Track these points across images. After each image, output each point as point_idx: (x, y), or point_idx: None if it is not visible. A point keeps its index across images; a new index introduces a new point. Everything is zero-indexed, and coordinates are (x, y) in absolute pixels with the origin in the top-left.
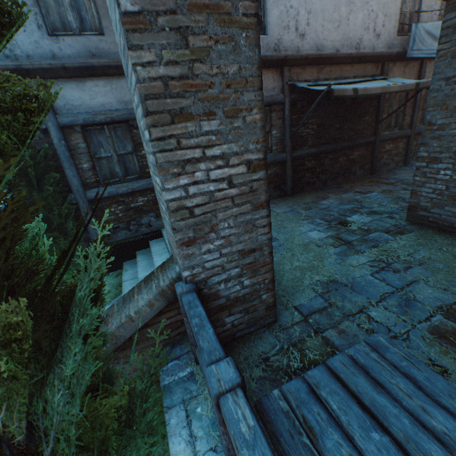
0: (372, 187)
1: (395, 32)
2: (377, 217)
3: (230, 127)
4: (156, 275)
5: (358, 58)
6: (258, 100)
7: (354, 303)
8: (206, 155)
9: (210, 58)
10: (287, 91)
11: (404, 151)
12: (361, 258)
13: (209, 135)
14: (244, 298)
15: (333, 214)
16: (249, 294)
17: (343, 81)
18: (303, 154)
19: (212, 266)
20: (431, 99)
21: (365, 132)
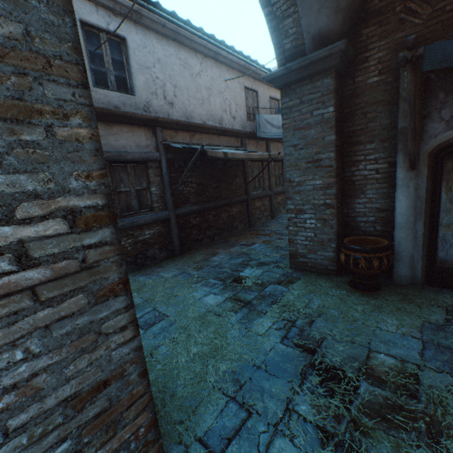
0: (254, 239)
1: (245, 118)
2: (266, 268)
3: (10, 139)
4: None
5: (222, 131)
6: (83, 103)
7: (277, 398)
8: None
9: None
10: (162, 150)
11: (269, 207)
12: (266, 321)
13: None
14: None
15: (226, 270)
16: None
17: (214, 147)
18: (187, 211)
19: None
20: (286, 161)
21: (238, 192)
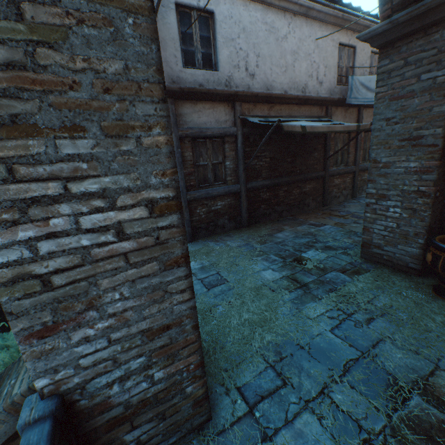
0: (326, 220)
1: (335, 81)
2: (332, 253)
3: (115, 150)
4: (19, 366)
5: (304, 100)
6: (162, 115)
7: (313, 379)
8: (71, 192)
9: (70, 43)
10: (239, 124)
11: (351, 185)
12: (319, 307)
13: (74, 160)
14: (157, 399)
15: (289, 248)
16: (164, 391)
17: (293, 119)
18: (258, 185)
19: (95, 361)
20: (374, 138)
21: (315, 167)
